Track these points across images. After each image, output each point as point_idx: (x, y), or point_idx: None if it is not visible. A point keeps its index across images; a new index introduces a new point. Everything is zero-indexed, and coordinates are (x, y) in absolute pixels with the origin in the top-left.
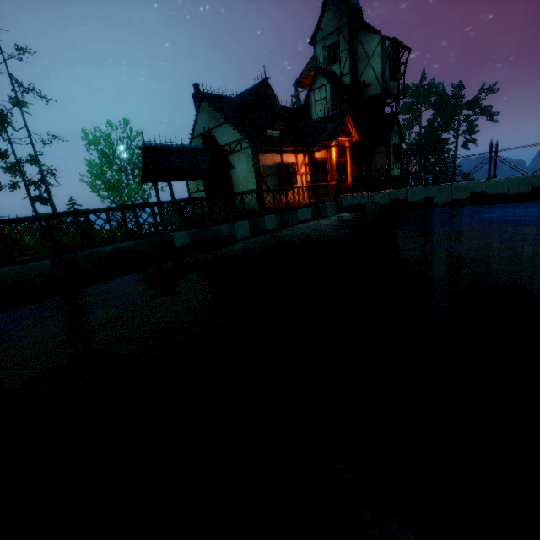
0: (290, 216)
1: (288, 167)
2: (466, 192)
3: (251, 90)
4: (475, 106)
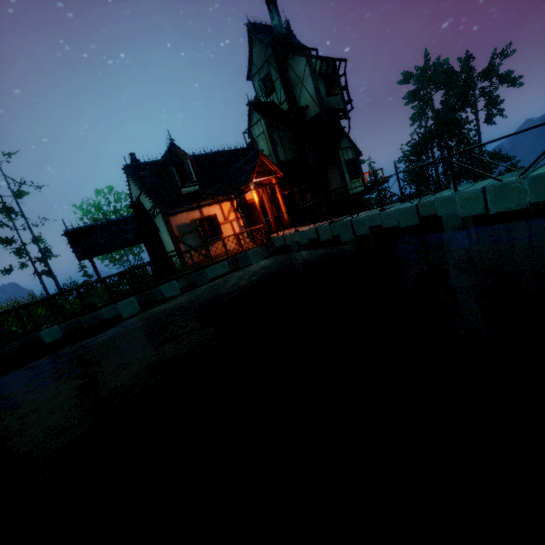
0: (198, 276)
1: (210, 219)
2: (365, 227)
3: (165, 153)
4: (490, 75)
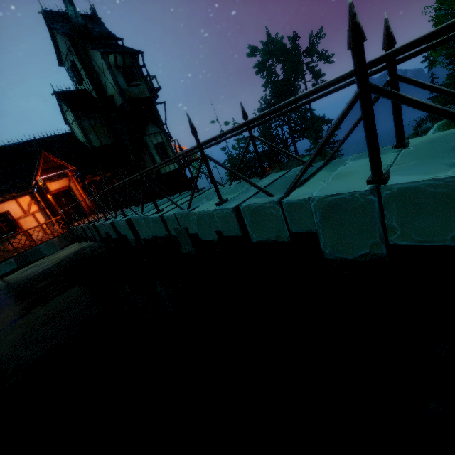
0: None
1: (3, 216)
2: (103, 232)
3: None
4: (312, 53)
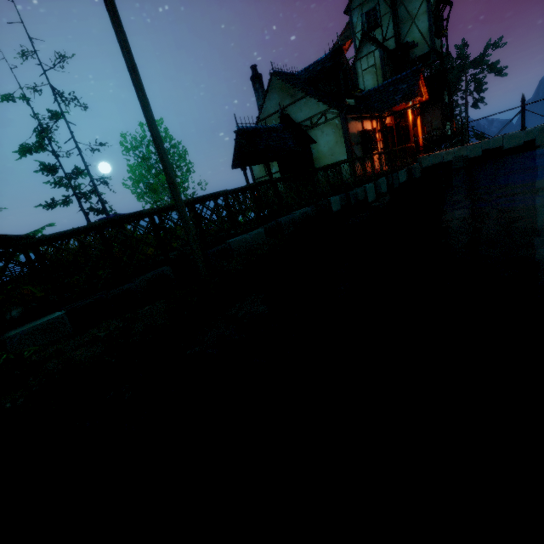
0: (394, 178)
1: (368, 134)
2: None
3: (323, 61)
4: (482, 64)
